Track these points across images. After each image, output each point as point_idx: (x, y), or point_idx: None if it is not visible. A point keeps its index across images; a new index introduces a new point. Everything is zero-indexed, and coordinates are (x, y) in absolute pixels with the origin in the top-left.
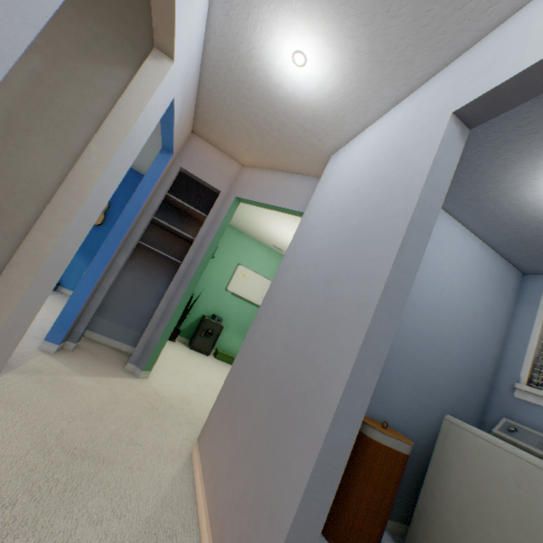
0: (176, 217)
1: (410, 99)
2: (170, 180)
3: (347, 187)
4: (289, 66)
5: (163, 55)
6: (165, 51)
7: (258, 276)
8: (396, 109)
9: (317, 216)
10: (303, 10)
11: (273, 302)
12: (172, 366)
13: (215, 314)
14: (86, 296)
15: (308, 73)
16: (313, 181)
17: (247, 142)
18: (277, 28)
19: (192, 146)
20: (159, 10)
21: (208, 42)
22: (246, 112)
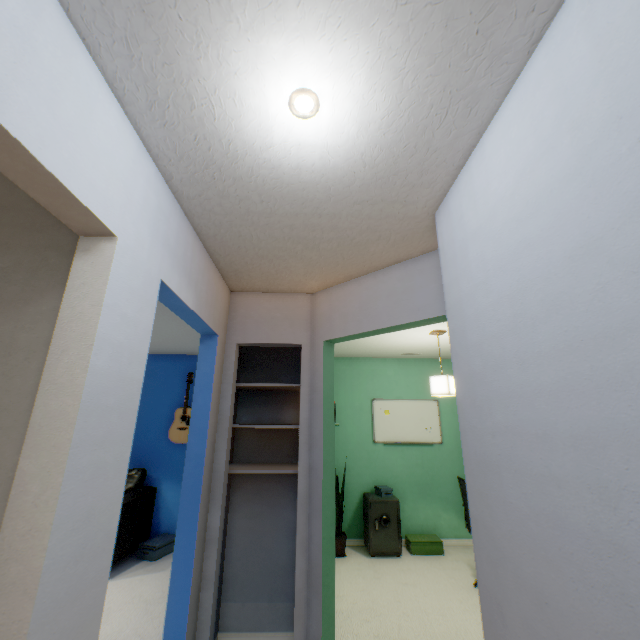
0: (265, 401)
1: (576, 1)
2: (230, 368)
3: (534, 255)
4: (295, 128)
5: (96, 239)
6: (93, 232)
7: (404, 402)
8: (543, 49)
9: (490, 334)
10: (260, 13)
11: (511, 568)
12: (361, 632)
13: (378, 483)
14: (185, 617)
15: (330, 116)
16: (422, 261)
17: (300, 266)
18: (240, 83)
19: (238, 308)
20: (26, 180)
21: (171, 180)
22: (276, 232)
